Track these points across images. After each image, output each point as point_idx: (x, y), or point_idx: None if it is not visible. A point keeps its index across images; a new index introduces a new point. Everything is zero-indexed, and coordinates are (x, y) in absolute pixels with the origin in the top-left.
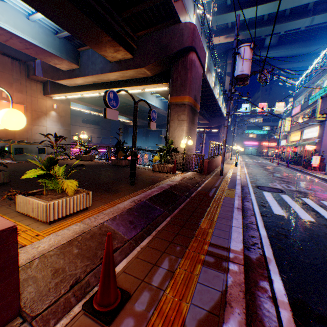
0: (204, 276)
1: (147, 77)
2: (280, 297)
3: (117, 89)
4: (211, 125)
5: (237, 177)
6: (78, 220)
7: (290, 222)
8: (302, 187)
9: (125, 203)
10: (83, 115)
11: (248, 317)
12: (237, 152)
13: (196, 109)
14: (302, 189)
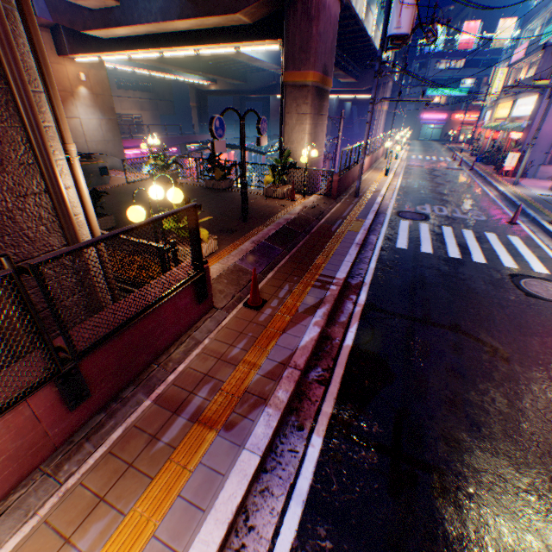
0: (312, 292)
1: (244, 27)
2: (360, 302)
3: (193, 47)
4: (361, 88)
5: (378, 199)
6: (214, 262)
7: (406, 255)
8: (459, 210)
9: (247, 245)
10: (116, 71)
11: (335, 310)
12: (391, 152)
13: (327, 87)
14: (456, 213)
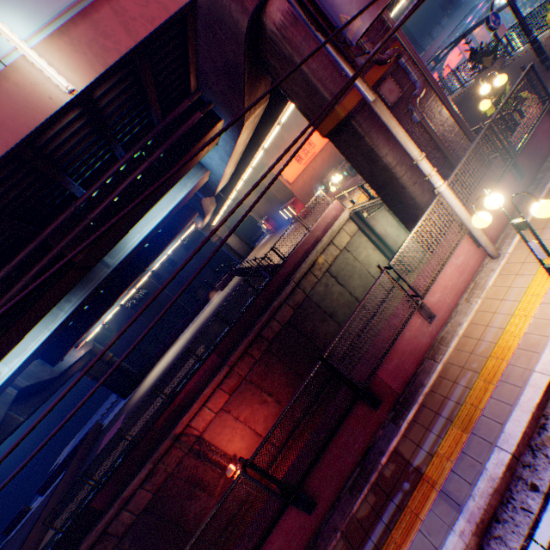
0: None
1: None
2: None
3: None
4: None
5: None
6: None
7: None
8: None
9: None
10: None
11: None
12: None
13: None
14: None
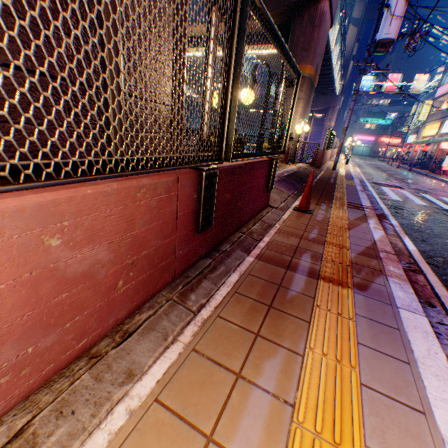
0: (350, 210)
1: (255, 34)
2: (394, 225)
3: None
4: (315, 108)
5: (352, 173)
6: None
7: (405, 204)
8: (423, 187)
9: None
10: None
11: None
12: (352, 146)
13: (314, 83)
14: (423, 188)
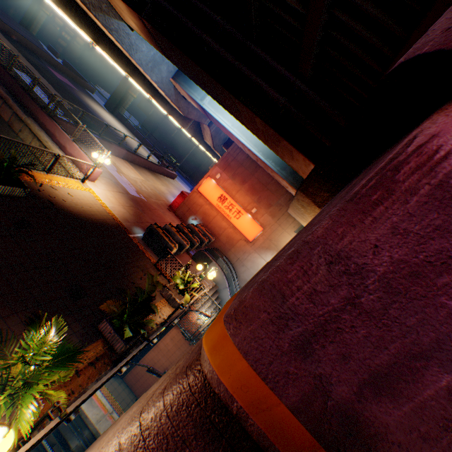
0: None
1: None
2: None
3: None
4: None
5: None
6: None
7: None
8: None
9: None
10: None
11: None
12: None
13: None
14: None
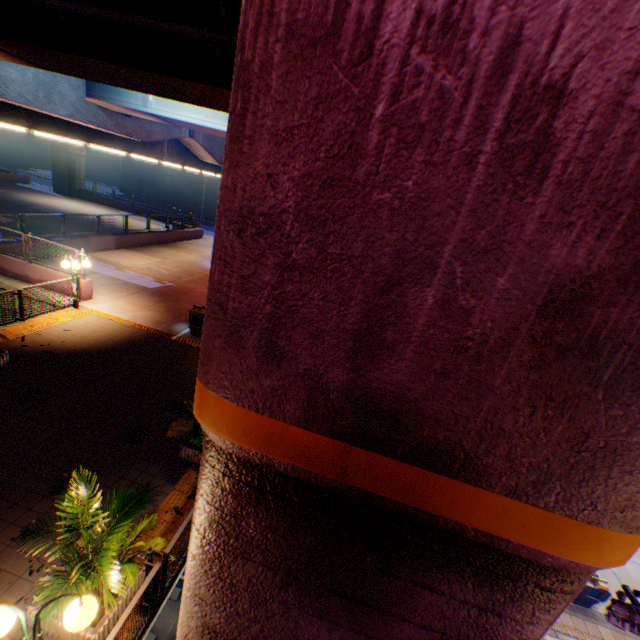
0: None
1: None
2: None
3: None
4: None
5: None
6: None
7: None
8: None
9: None
10: None
11: None
12: None
13: (465, 521)
14: None
